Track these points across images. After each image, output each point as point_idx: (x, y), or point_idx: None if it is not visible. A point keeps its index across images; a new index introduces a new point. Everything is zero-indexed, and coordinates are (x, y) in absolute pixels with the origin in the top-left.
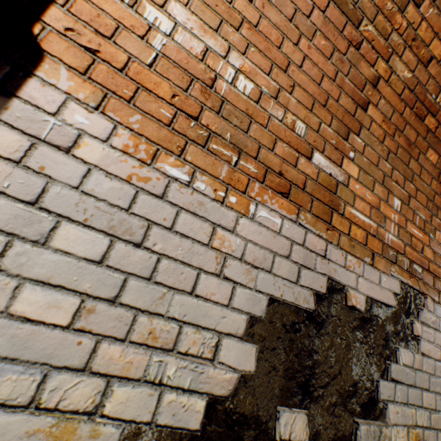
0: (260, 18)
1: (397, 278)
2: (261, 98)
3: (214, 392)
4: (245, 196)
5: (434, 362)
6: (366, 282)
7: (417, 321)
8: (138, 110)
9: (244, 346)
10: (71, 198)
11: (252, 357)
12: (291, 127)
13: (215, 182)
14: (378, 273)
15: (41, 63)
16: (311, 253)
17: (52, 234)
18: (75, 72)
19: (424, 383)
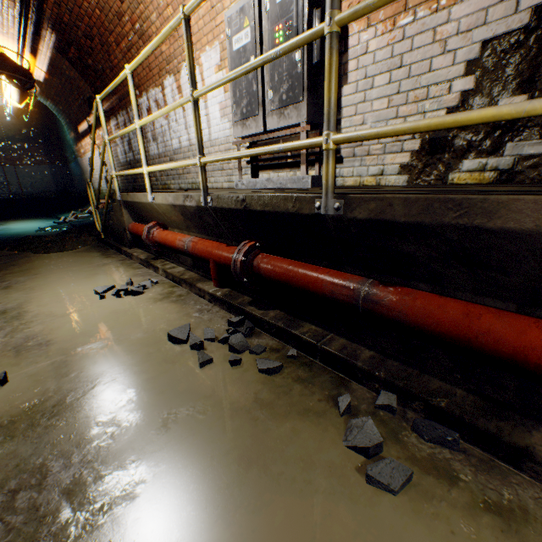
0: None
1: None
2: None
3: (448, 106)
4: None
5: None
6: None
7: None
8: (380, 10)
9: (465, 80)
10: (373, 69)
11: (471, 83)
12: None
13: (428, 4)
14: None
15: (348, 31)
16: None
17: (373, 84)
18: (356, 22)
19: None
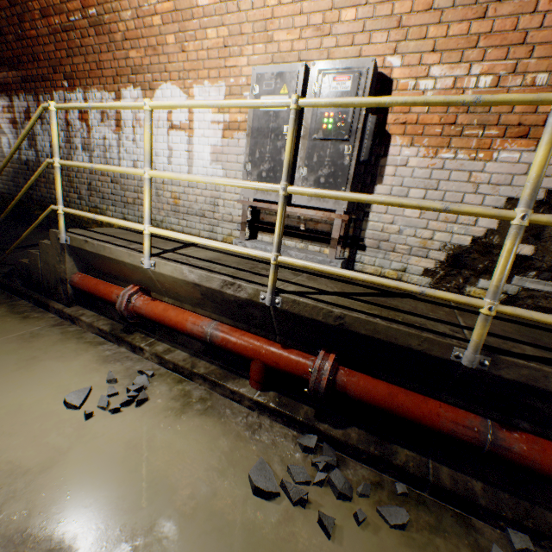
0: (493, 22)
1: None
2: (499, 82)
3: (474, 235)
4: (489, 151)
5: None
6: None
7: None
8: (425, 137)
9: (490, 220)
10: (410, 181)
11: (495, 224)
12: (530, 85)
13: (468, 151)
14: None
15: (390, 140)
16: (548, 166)
17: (407, 194)
18: (400, 136)
19: None
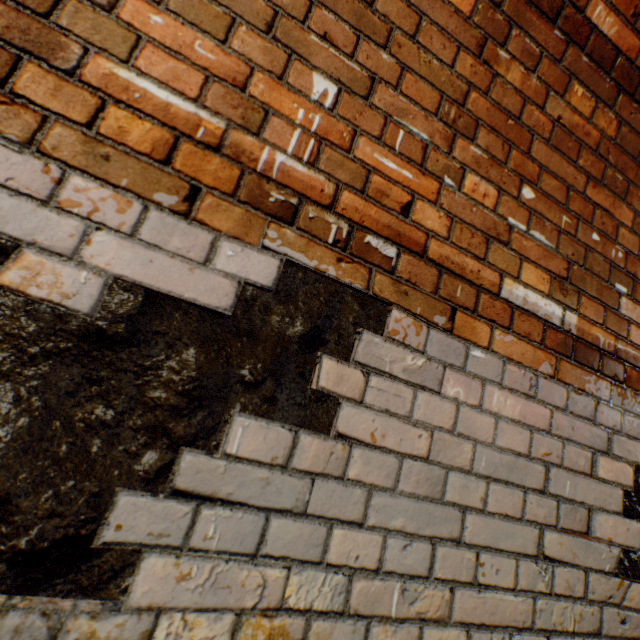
0: None
1: (279, 253)
2: None
3: None
4: None
5: (401, 460)
6: (131, 245)
7: (343, 361)
8: None
9: None
10: None
11: None
12: None
13: None
14: (211, 236)
15: None
16: None
17: None
18: None
19: (345, 508)
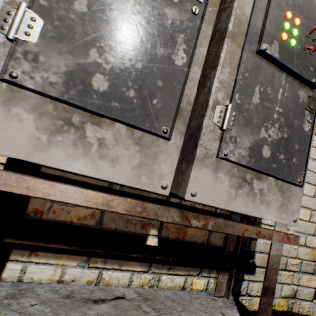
0: None
1: None
2: None
3: None
4: None
5: None
6: None
7: None
8: None
9: None
10: None
11: None
12: None
13: None
14: None
15: None
16: None
17: None
18: None
19: None
